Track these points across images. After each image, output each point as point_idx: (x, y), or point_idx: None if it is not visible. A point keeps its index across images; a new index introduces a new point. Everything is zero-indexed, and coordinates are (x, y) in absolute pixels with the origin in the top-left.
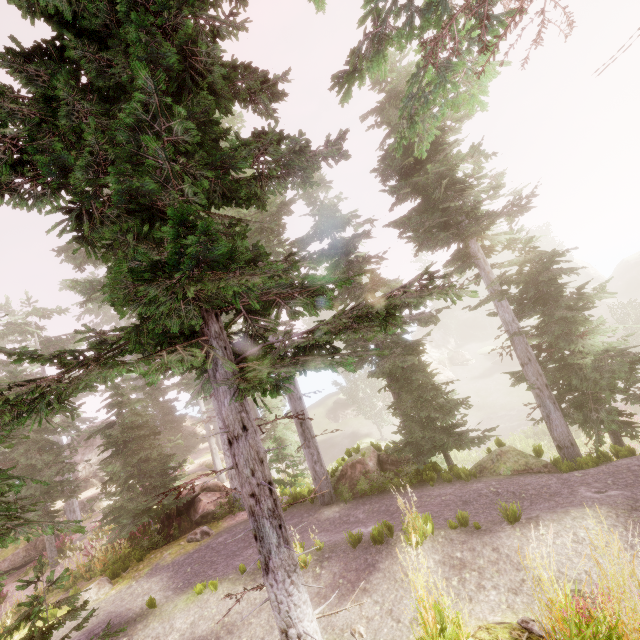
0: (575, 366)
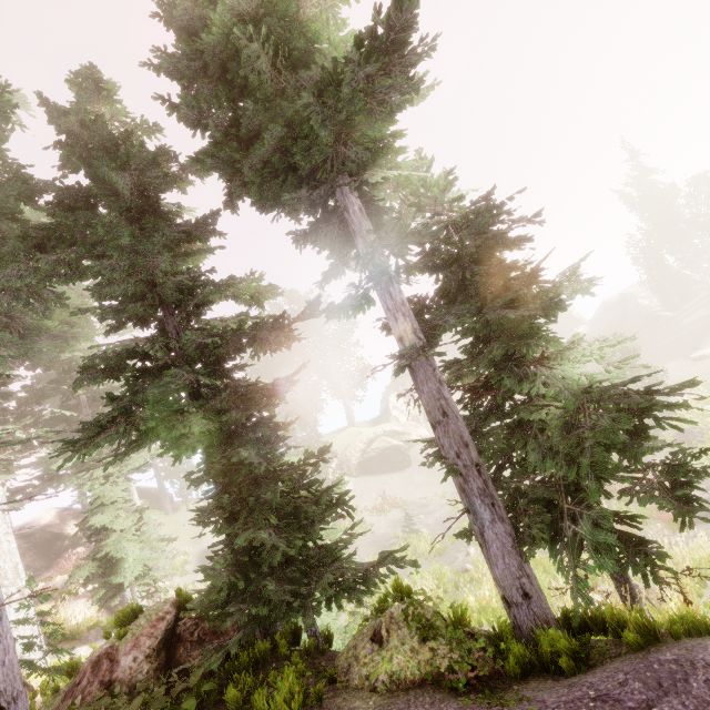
0: (534, 424)
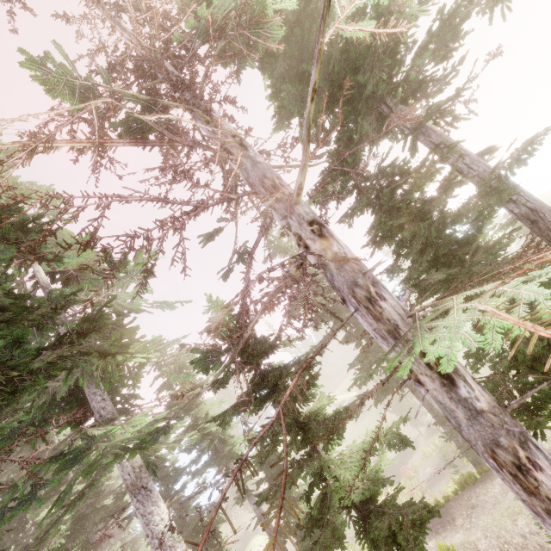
0: None
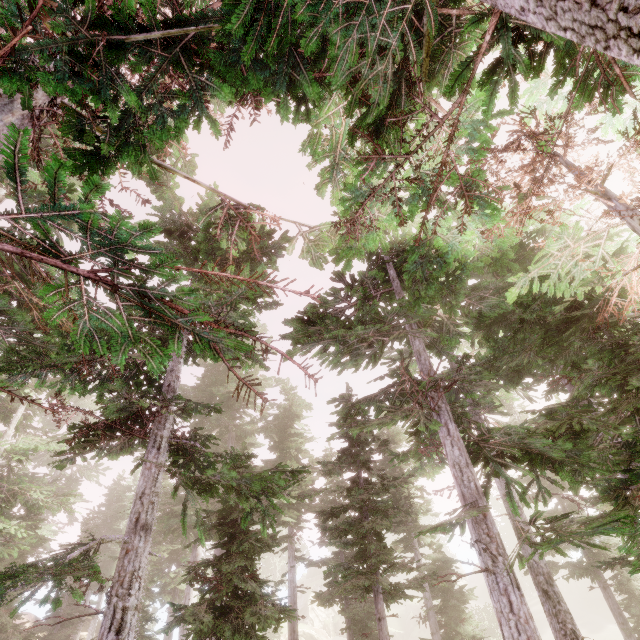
0: None
